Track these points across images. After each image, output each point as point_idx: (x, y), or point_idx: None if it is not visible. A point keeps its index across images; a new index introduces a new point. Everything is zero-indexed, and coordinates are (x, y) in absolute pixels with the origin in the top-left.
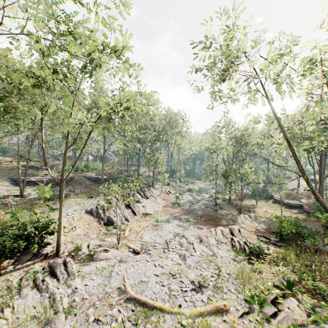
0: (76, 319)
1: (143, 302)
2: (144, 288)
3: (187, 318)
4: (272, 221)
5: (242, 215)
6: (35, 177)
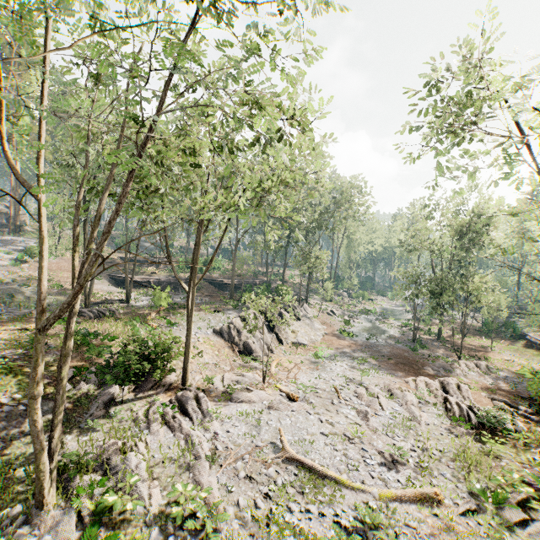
0: (223, 471)
1: (310, 466)
2: (308, 449)
3: (376, 500)
4: (521, 379)
5: (462, 362)
6: (140, 276)
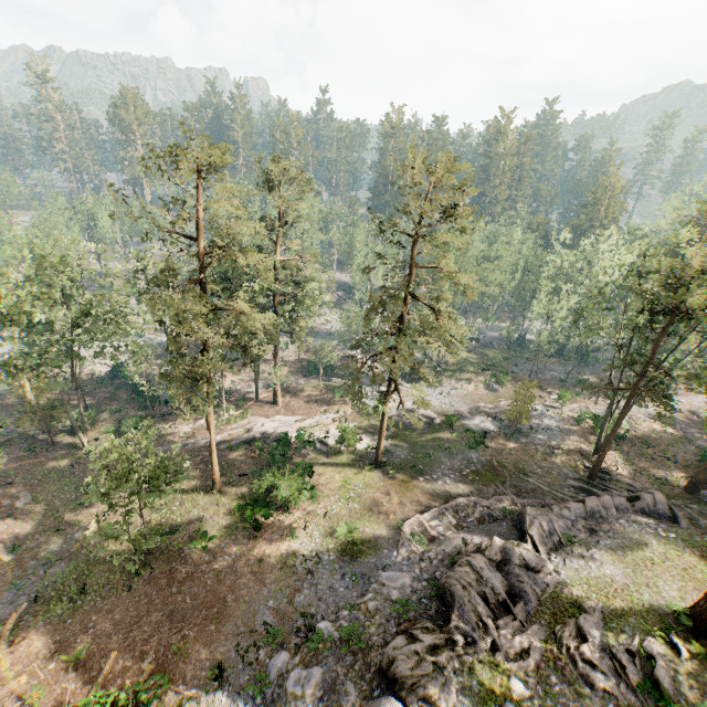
0: None
1: None
2: None
3: None
4: None
5: None
6: None
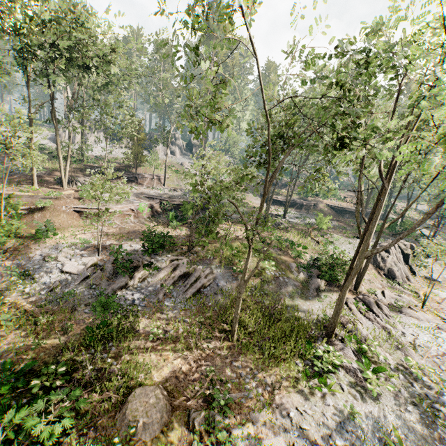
0: (424, 360)
1: None
2: None
3: None
4: None
5: None
6: (280, 197)
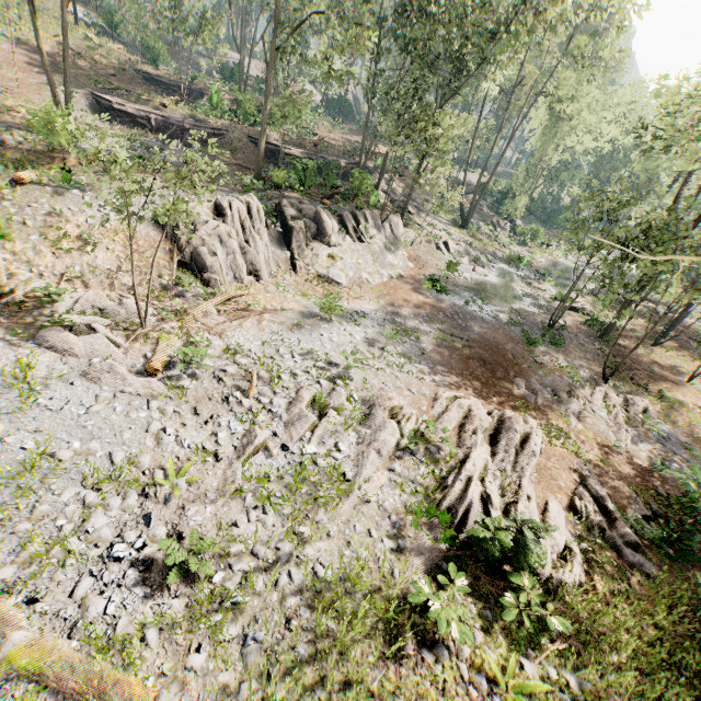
0: None
1: None
2: (32, 481)
3: None
4: (696, 453)
5: (602, 390)
6: (138, 105)
